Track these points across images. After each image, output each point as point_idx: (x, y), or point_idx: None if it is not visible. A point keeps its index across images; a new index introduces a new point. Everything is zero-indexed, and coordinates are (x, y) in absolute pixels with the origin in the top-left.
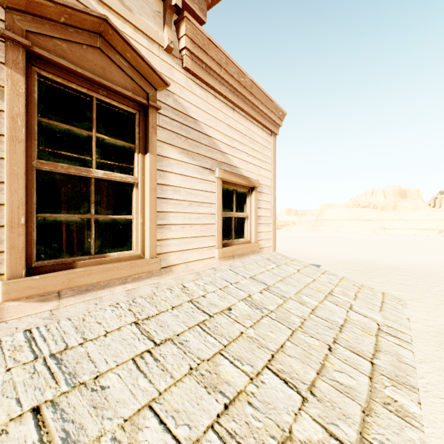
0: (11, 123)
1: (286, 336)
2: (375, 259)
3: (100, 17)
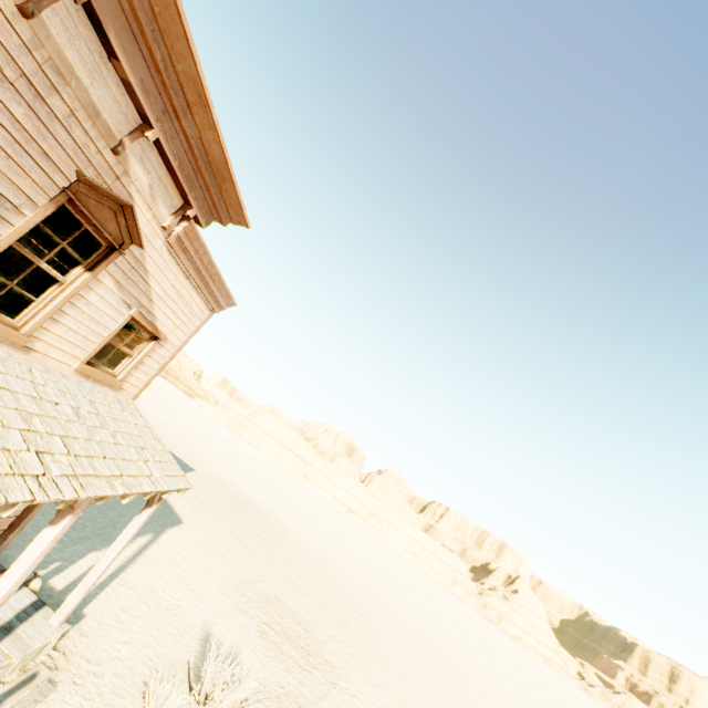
0: (26, 224)
1: (84, 437)
2: (262, 499)
3: (130, 205)
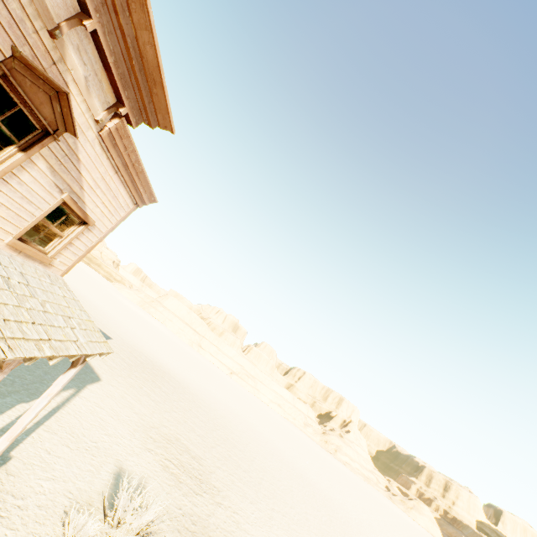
0: None
1: (13, 304)
2: (166, 362)
3: (65, 92)
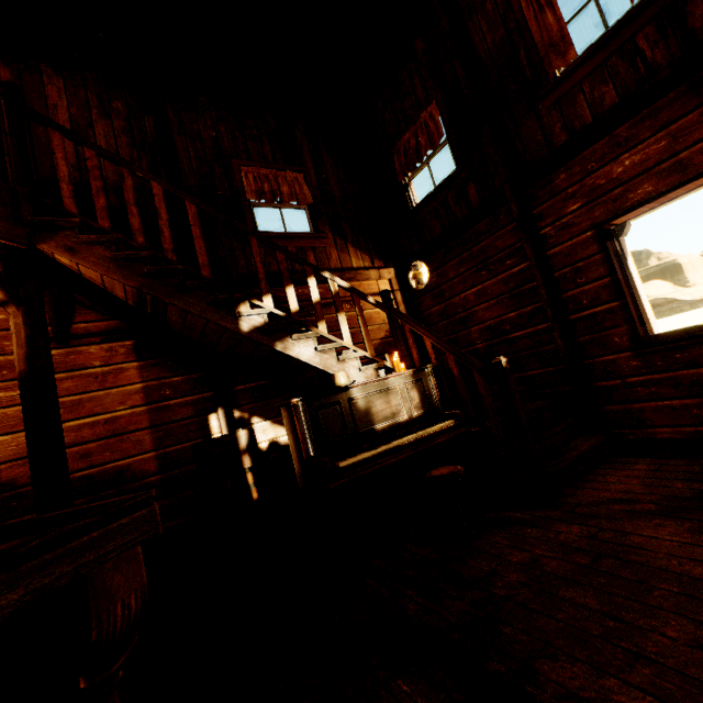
0: None
1: None
2: None
3: None
